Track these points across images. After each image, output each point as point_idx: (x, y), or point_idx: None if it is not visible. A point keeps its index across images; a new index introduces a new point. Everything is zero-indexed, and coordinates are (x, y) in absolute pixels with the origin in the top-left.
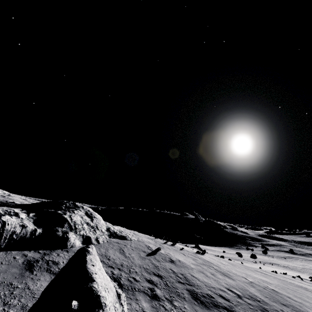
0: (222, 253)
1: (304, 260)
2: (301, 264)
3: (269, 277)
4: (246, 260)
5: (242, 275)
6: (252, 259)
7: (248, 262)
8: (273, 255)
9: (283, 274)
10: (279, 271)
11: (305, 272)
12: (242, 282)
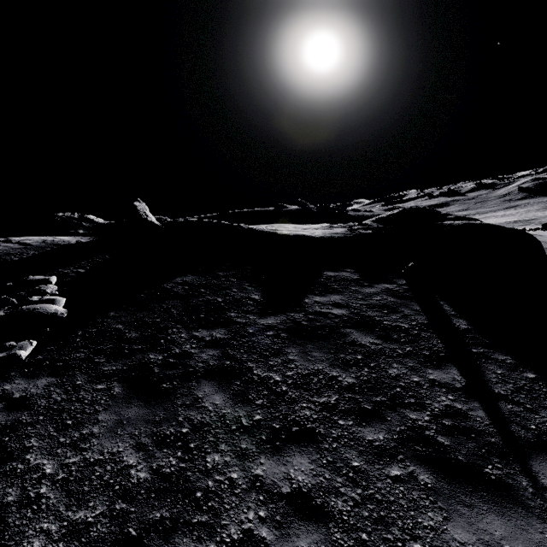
0: None
1: None
2: None
3: None
4: None
5: None
6: None
7: None
8: None
9: None
10: None
11: None
12: None
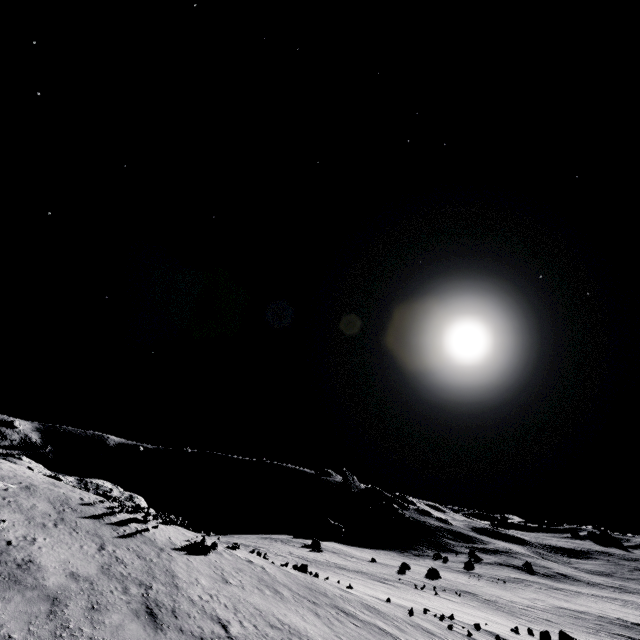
0: (364, 563)
1: (544, 588)
2: (530, 598)
3: (346, 625)
4: (404, 582)
5: (233, 615)
6: (425, 579)
7: (405, 585)
8: (484, 574)
9: (439, 618)
10: (449, 612)
11: (524, 617)
12: (184, 637)
